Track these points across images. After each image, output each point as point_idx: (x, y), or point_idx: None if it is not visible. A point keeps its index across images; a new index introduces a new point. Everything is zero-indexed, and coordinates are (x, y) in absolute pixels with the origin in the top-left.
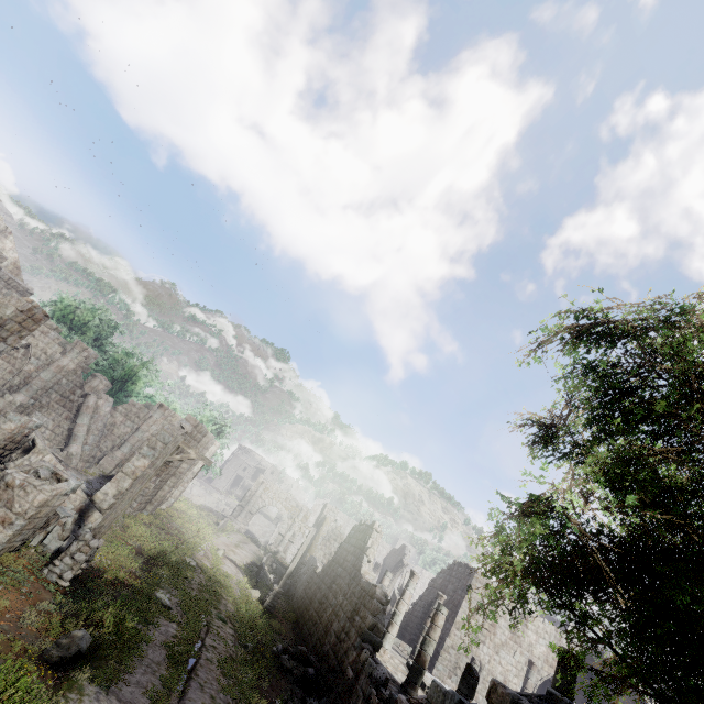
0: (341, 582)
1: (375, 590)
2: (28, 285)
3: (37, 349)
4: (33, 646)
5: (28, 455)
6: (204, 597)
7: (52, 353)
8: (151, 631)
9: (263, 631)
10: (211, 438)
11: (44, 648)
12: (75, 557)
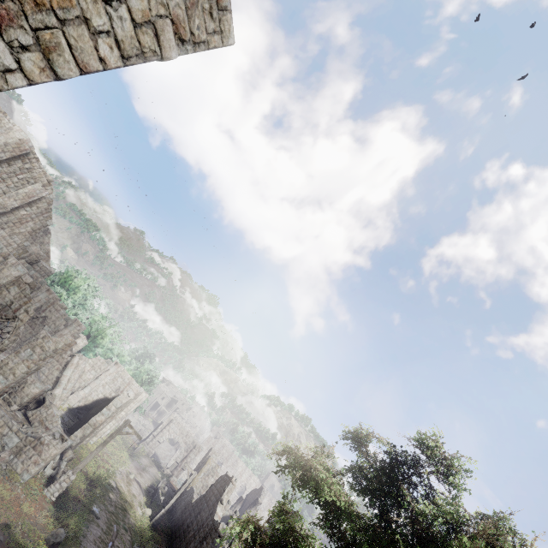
0: (203, 514)
1: (219, 526)
2: (52, 268)
3: (51, 320)
4: (44, 534)
5: (40, 408)
6: (117, 512)
7: (59, 324)
8: (89, 533)
9: (148, 541)
10: (144, 396)
11: (47, 536)
12: (62, 484)
